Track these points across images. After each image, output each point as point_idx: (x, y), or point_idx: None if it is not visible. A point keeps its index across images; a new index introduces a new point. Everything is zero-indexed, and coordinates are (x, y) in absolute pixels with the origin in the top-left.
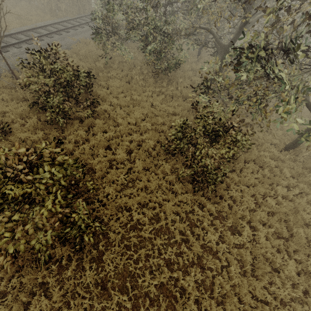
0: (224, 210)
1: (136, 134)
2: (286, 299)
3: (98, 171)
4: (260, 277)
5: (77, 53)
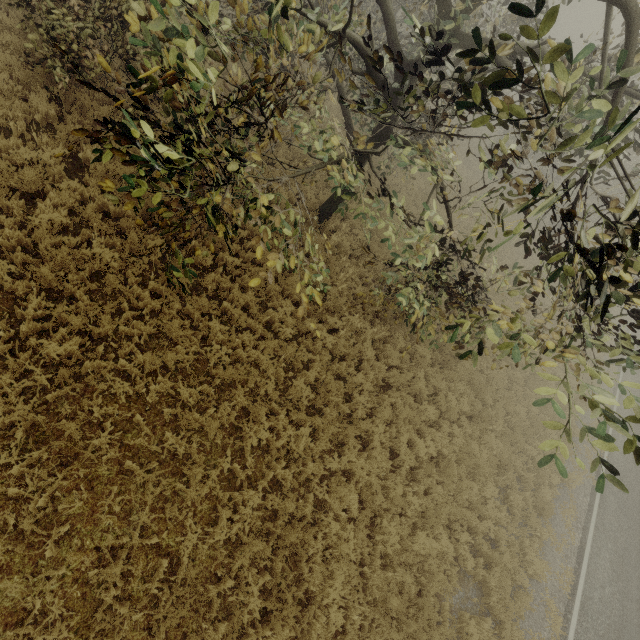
0: (61, 129)
1: None
2: None
3: None
4: None
5: None
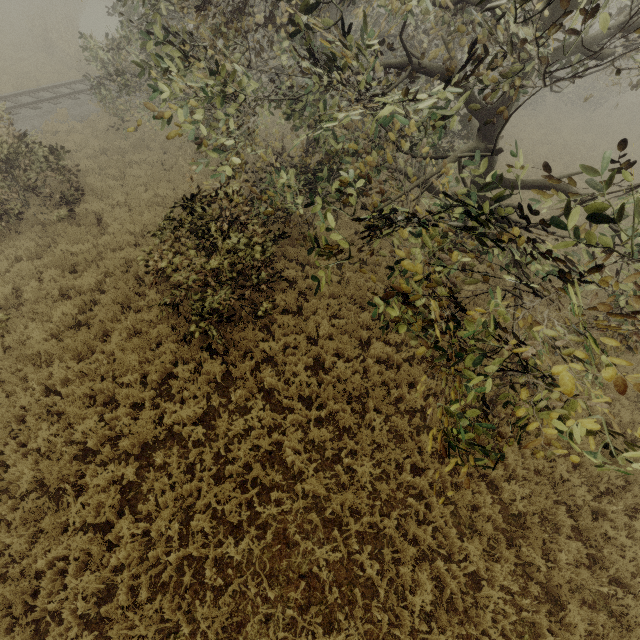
0: (238, 375)
1: (134, 250)
2: (289, 529)
3: (31, 303)
4: (250, 488)
5: (94, 126)
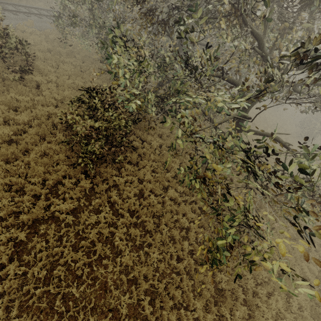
0: (98, 191)
1: (55, 108)
2: (109, 282)
3: None
4: (92, 255)
5: (47, 35)
